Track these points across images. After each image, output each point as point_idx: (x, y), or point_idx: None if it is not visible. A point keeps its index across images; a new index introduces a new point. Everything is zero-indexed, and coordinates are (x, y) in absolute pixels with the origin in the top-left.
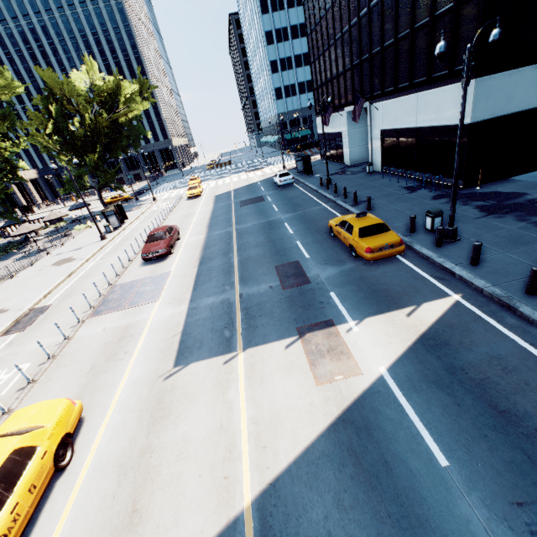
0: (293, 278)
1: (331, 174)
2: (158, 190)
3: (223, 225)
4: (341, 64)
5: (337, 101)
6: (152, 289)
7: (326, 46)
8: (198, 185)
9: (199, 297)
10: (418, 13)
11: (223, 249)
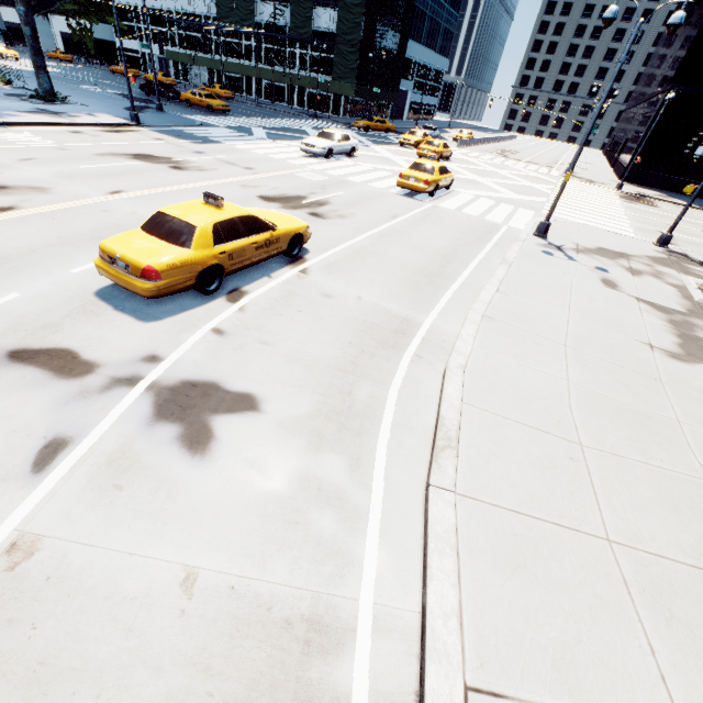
0: None
1: None
2: None
3: None
4: None
5: None
6: None
7: None
8: None
9: None
10: None
11: None
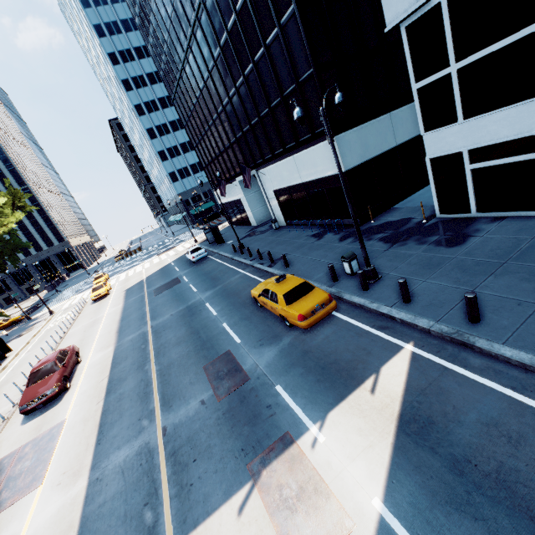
0: (227, 378)
1: (242, 238)
2: (57, 299)
3: (136, 325)
4: (220, 144)
5: (228, 174)
6: (33, 465)
7: (203, 132)
8: (103, 284)
9: (105, 455)
10: (270, 95)
11: (137, 360)
